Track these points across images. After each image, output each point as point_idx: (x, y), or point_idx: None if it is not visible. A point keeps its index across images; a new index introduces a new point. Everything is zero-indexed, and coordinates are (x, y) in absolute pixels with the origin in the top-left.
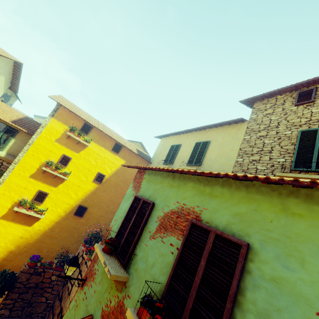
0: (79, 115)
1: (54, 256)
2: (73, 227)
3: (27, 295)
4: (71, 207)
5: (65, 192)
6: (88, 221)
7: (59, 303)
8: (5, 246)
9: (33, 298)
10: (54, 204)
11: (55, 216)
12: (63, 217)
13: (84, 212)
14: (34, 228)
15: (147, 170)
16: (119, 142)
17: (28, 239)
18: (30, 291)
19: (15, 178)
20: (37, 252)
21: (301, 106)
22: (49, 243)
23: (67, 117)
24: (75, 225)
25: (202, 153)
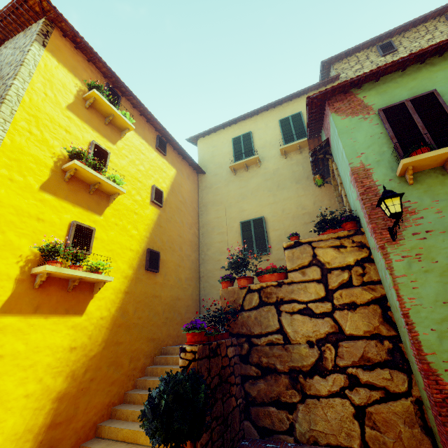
0: (98, 61)
1: (143, 365)
2: (151, 295)
3: (218, 406)
4: (137, 255)
5: (119, 226)
6: (166, 277)
7: (267, 379)
8: (41, 389)
9: (224, 407)
10: (108, 252)
11: (119, 278)
12: (131, 278)
13: (158, 262)
14: (90, 316)
15: (357, 90)
16: (168, 133)
17: (87, 347)
18: (218, 396)
19: (4, 192)
20: (113, 372)
21: (388, 56)
22: (128, 342)
23: (72, 60)
24: (152, 290)
25: (300, 125)
